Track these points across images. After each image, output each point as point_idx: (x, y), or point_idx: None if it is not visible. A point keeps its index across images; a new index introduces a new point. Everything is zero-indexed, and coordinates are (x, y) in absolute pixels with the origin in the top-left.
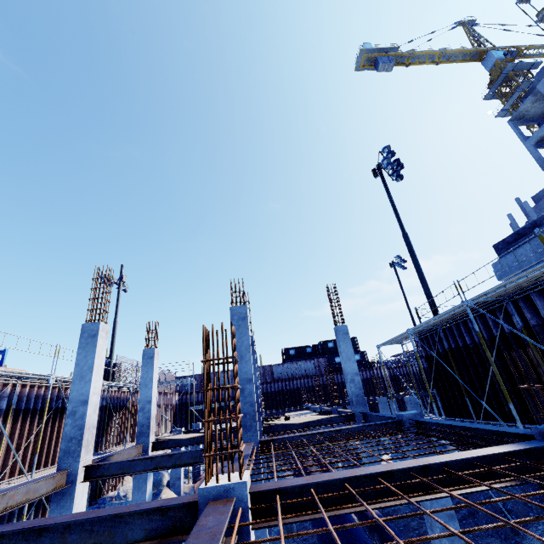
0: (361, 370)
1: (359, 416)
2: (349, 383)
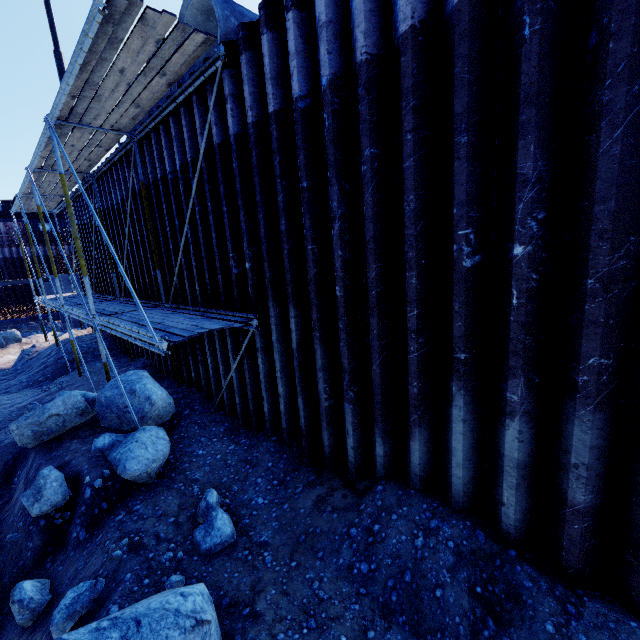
0: None
1: None
2: None
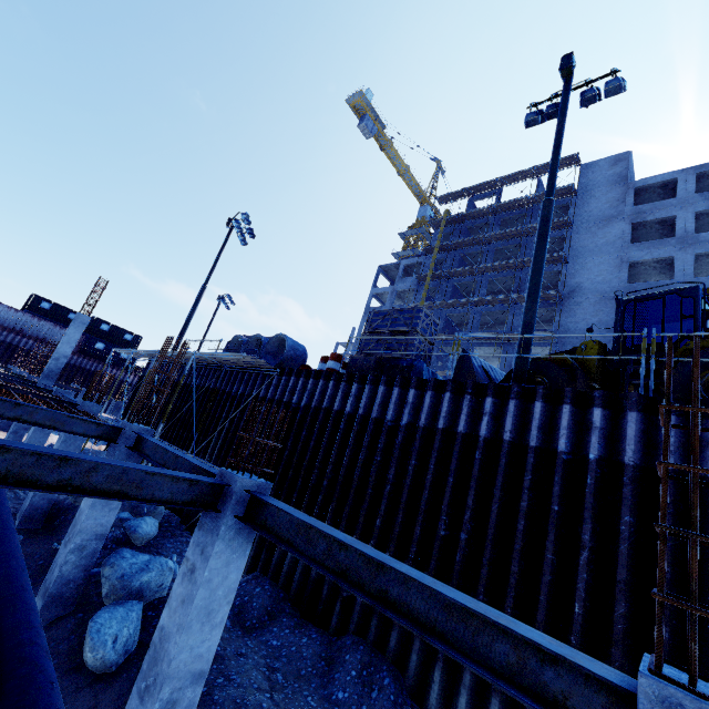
0: (118, 368)
1: (41, 386)
2: (52, 360)
